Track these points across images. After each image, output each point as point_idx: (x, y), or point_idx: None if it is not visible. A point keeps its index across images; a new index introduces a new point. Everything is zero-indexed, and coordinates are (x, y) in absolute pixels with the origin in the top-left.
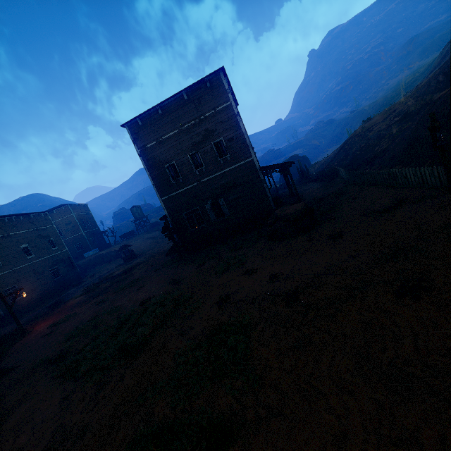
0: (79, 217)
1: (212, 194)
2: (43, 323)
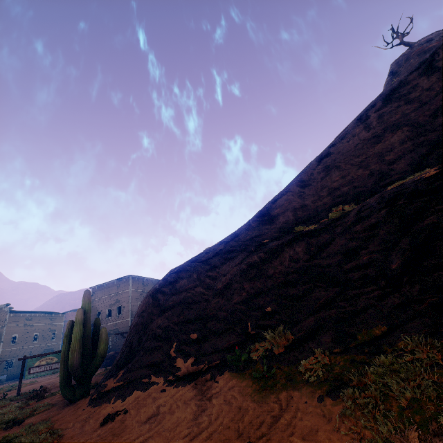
0: None
1: (109, 332)
2: (1, 385)
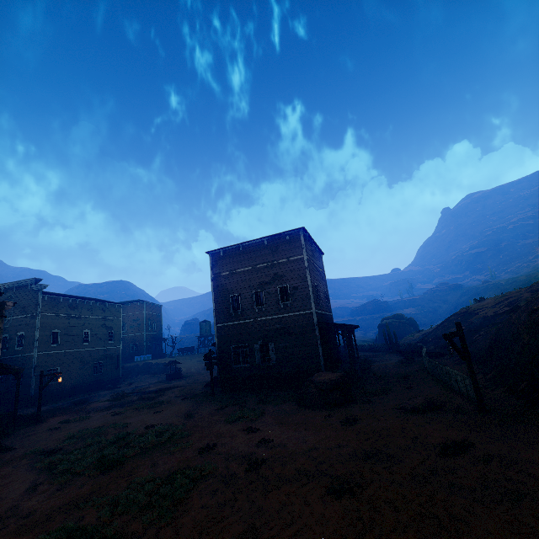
0: (148, 316)
1: (264, 334)
2: (59, 416)
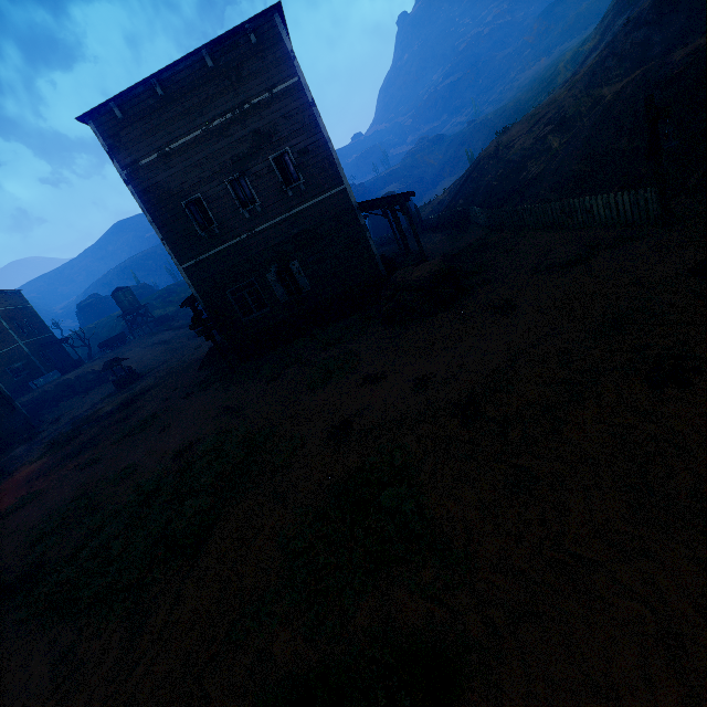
0: (7, 315)
1: (277, 253)
2: None
